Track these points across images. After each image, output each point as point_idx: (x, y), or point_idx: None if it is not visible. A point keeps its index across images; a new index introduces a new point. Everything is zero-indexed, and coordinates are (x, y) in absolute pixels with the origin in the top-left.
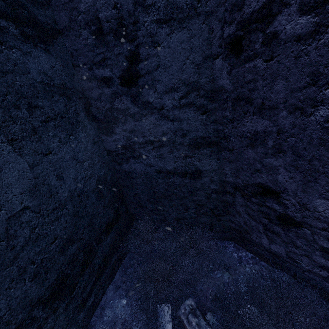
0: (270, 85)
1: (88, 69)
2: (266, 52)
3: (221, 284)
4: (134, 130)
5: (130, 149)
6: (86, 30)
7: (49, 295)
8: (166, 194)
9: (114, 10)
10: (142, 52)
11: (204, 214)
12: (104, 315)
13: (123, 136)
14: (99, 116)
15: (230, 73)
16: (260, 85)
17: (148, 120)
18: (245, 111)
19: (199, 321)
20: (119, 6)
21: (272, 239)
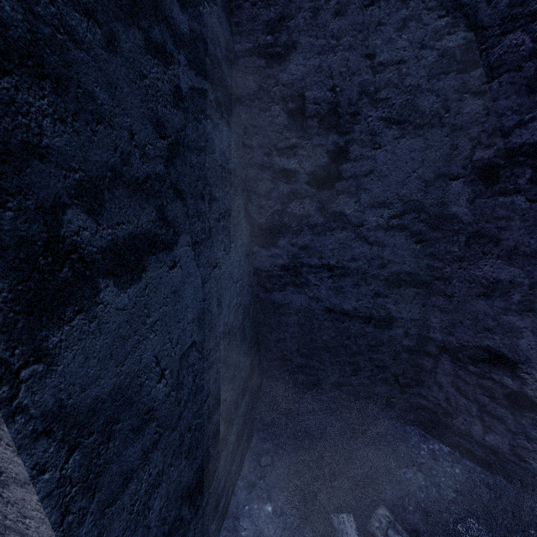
0: (531, 229)
1: (264, 154)
2: (533, 191)
3: (417, 489)
4: (309, 247)
5: (294, 272)
6: (280, 105)
7: (195, 485)
8: (331, 345)
9: (330, 92)
10: (353, 150)
11: (383, 381)
12: (240, 528)
13: (287, 252)
14: (259, 219)
15: (472, 201)
16: (516, 225)
17: (335, 236)
18: (486, 251)
19: None
20: (338, 90)
21: (490, 427)
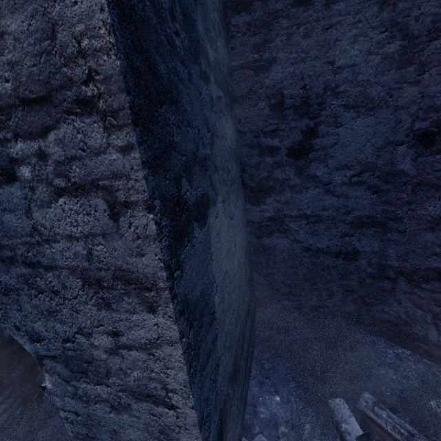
0: None
1: (254, 137)
2: None
3: (390, 381)
4: (290, 202)
5: (278, 222)
6: (265, 101)
7: (232, 373)
8: (309, 276)
9: (302, 90)
10: (321, 129)
11: (352, 302)
12: (259, 412)
13: (273, 207)
14: (251, 184)
15: (415, 160)
16: None
17: (310, 193)
18: (429, 196)
19: (388, 414)
20: (308, 87)
21: None
